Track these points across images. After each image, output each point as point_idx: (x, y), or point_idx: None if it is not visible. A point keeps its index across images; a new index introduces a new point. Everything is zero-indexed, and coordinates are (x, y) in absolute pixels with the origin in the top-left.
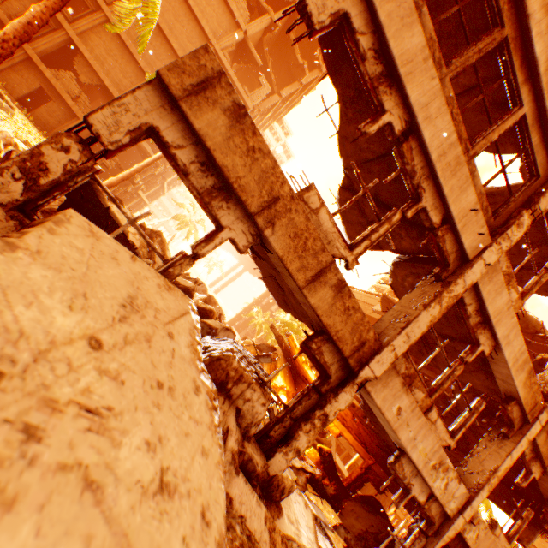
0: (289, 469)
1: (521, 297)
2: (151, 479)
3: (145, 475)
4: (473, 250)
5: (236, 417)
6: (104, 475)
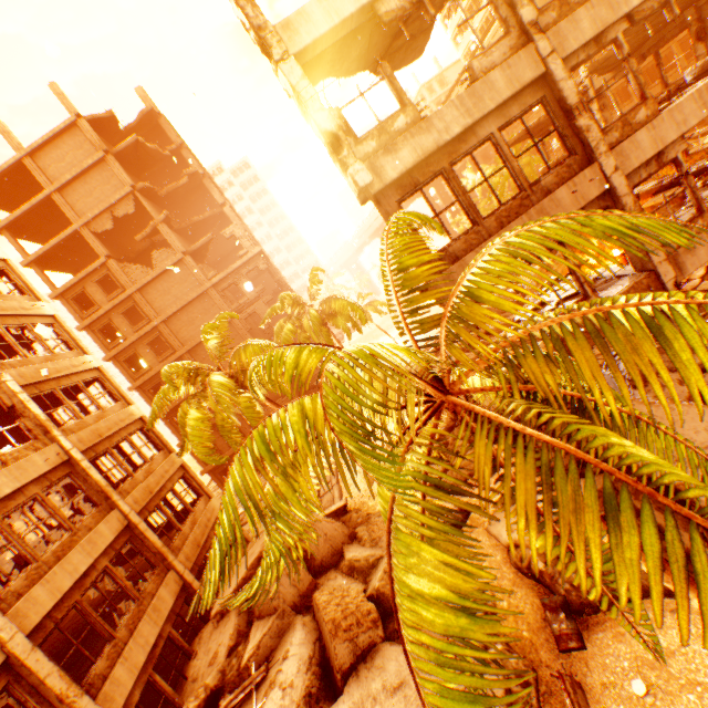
0: (703, 285)
1: (644, 100)
2: (706, 433)
3: (705, 435)
4: (600, 185)
5: (670, 372)
6: (703, 445)
